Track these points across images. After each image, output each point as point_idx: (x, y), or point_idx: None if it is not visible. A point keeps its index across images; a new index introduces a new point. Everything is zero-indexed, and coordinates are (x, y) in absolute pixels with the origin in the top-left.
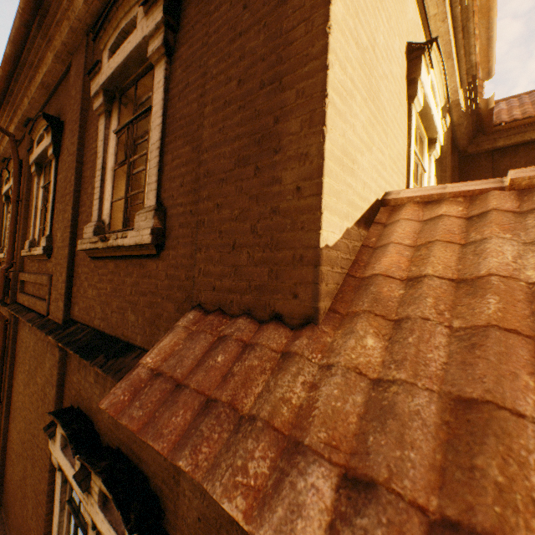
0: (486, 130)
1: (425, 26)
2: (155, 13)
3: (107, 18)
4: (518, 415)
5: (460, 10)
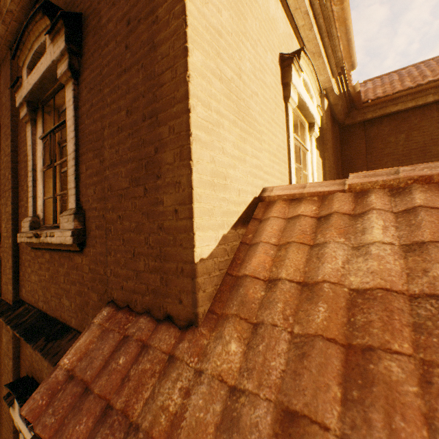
0: (357, 107)
1: (297, 34)
2: (59, 42)
3: (21, 40)
4: (325, 429)
5: (323, 20)
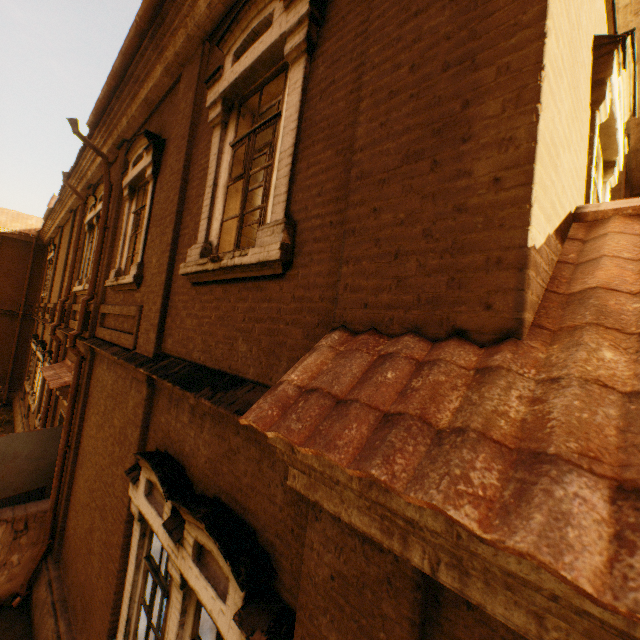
0: None
1: (609, 21)
2: (299, 6)
3: (235, 19)
4: None
5: None
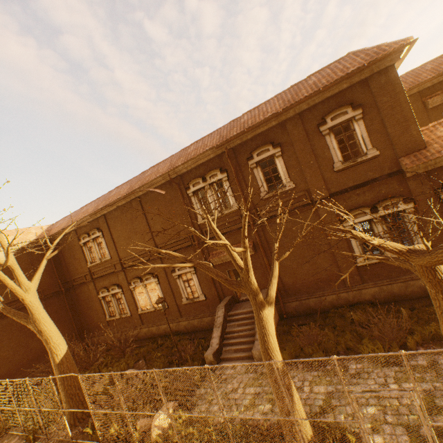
0: None
1: None
2: (358, 111)
3: (330, 112)
4: None
5: None
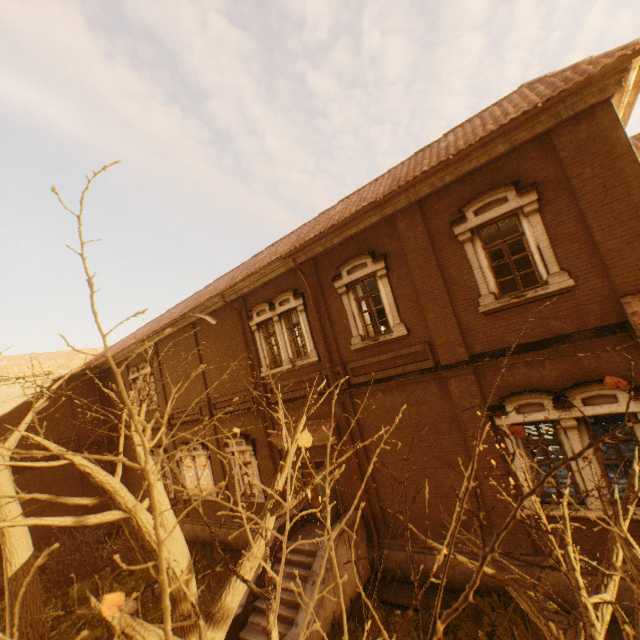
0: None
1: None
2: (529, 197)
3: (473, 199)
4: None
5: None
